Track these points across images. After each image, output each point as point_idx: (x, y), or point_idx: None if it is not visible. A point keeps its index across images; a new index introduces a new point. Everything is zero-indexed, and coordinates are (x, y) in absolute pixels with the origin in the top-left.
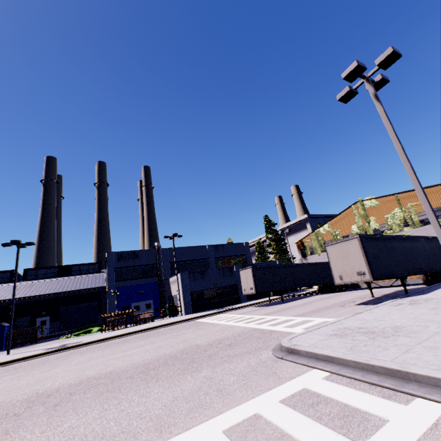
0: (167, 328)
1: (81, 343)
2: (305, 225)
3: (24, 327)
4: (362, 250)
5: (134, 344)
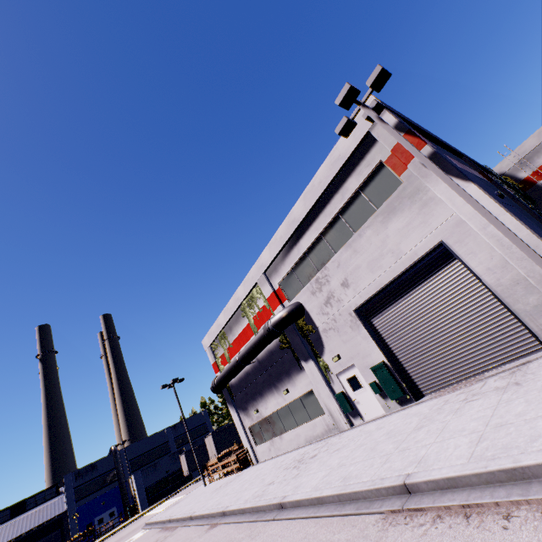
0: (120, 531)
1: None
2: None
3: None
4: (213, 441)
5: None
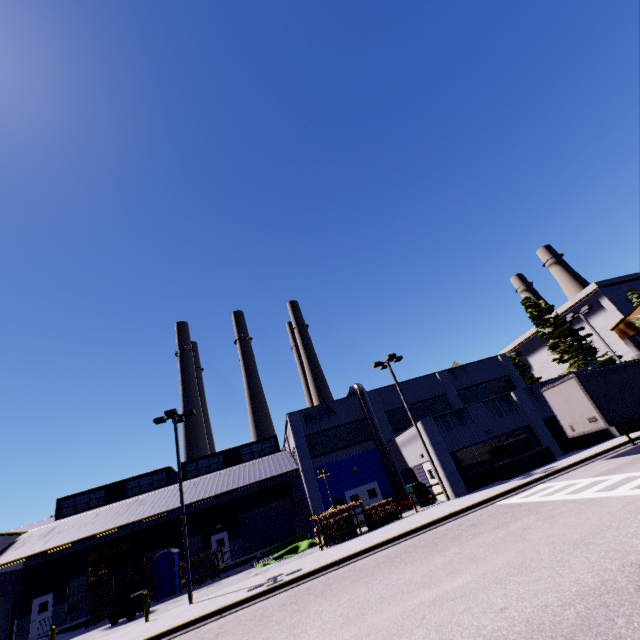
0: (452, 525)
1: (304, 572)
2: (597, 303)
3: (197, 553)
4: None
5: (425, 564)
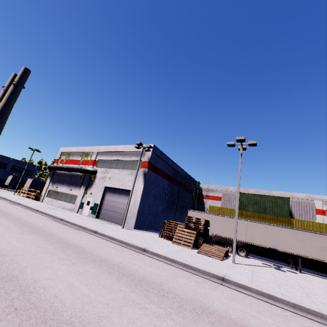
0: None
1: None
2: None
3: None
4: (31, 182)
5: None
